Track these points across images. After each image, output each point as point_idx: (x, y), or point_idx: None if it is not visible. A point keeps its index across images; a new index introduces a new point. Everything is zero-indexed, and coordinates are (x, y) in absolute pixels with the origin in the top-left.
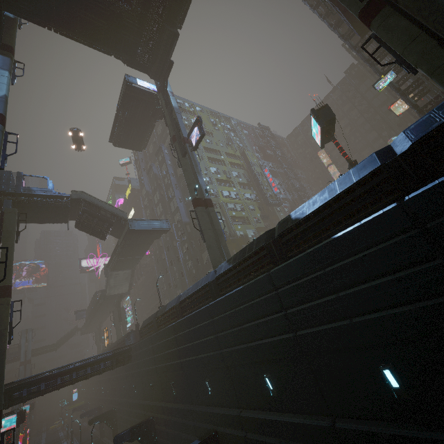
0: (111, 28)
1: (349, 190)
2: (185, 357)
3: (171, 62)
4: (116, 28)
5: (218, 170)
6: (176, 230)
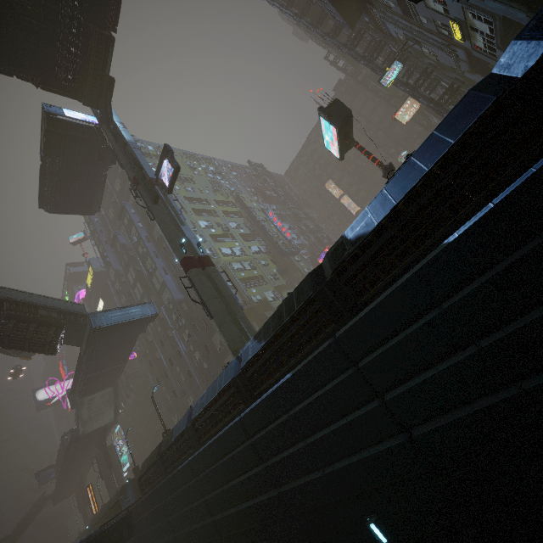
0: (1, 32)
1: (445, 160)
2: (219, 512)
3: (111, 78)
4: (9, 32)
5: (210, 223)
6: (168, 314)
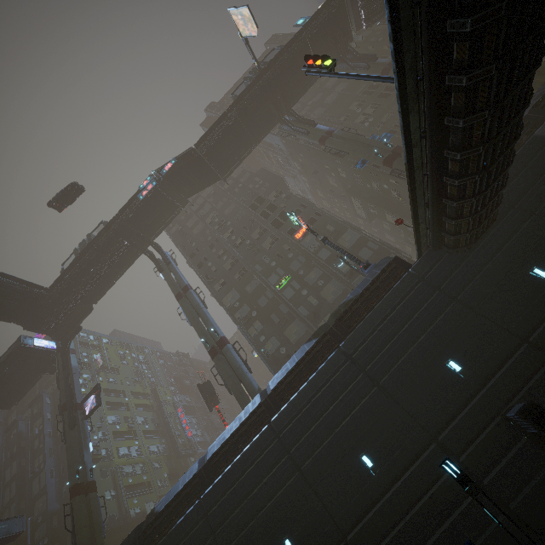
0: (21, 306)
1: (184, 488)
2: None
3: (80, 327)
4: (27, 306)
5: (119, 418)
6: (32, 529)
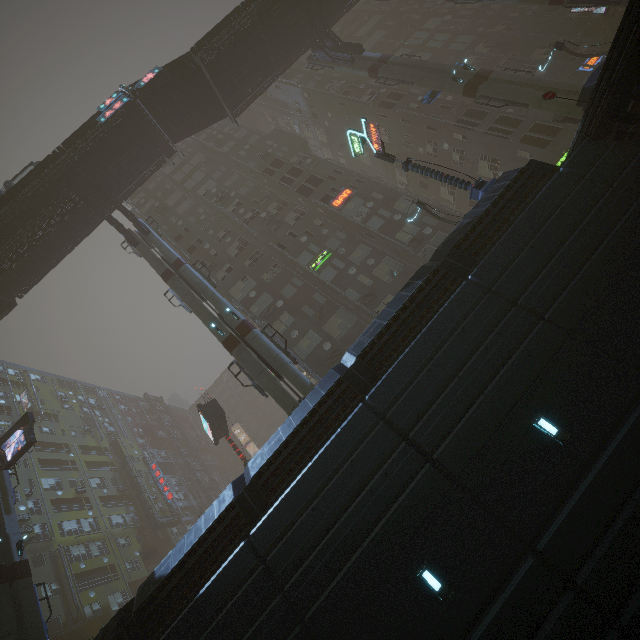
0: None
1: (212, 528)
2: None
3: None
4: None
5: (60, 480)
6: None
